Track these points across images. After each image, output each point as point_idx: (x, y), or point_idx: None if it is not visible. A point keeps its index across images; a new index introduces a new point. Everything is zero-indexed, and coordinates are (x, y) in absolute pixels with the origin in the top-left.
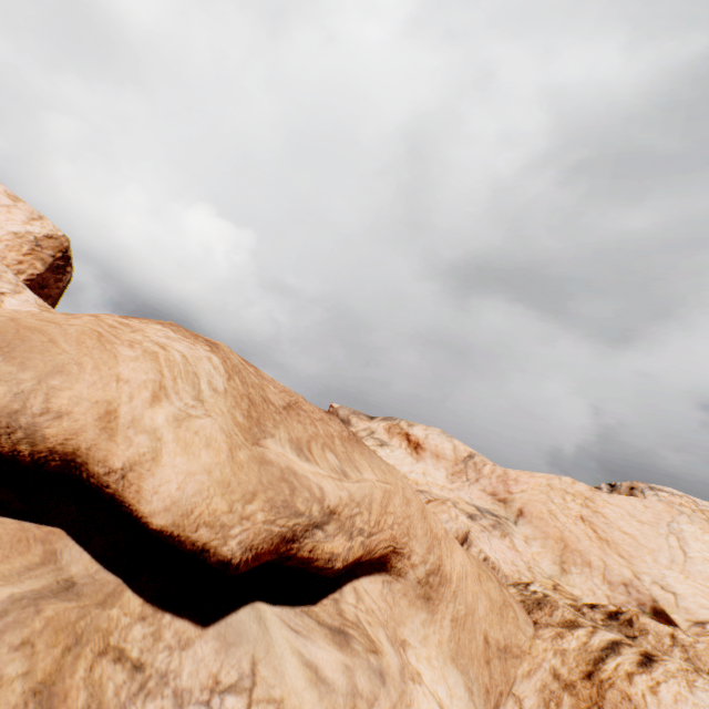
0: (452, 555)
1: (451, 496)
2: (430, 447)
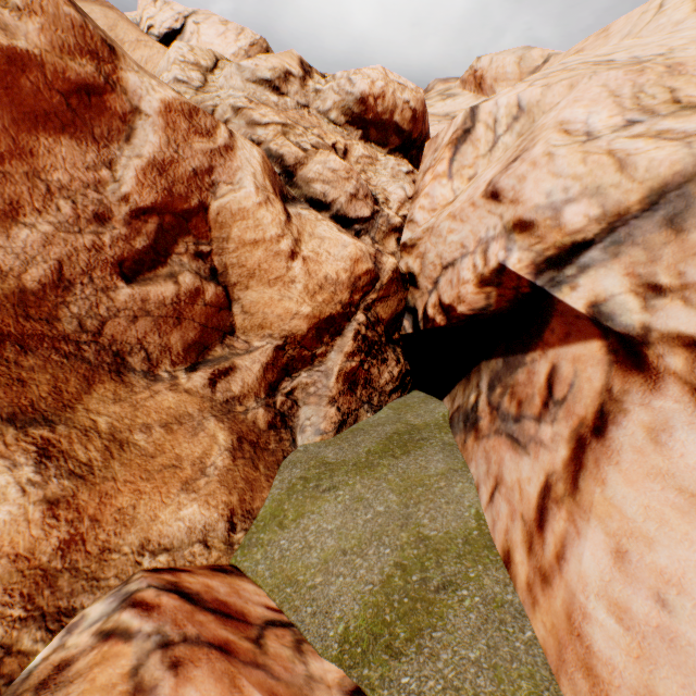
0: (135, 52)
1: (454, 110)
2: (490, 73)
